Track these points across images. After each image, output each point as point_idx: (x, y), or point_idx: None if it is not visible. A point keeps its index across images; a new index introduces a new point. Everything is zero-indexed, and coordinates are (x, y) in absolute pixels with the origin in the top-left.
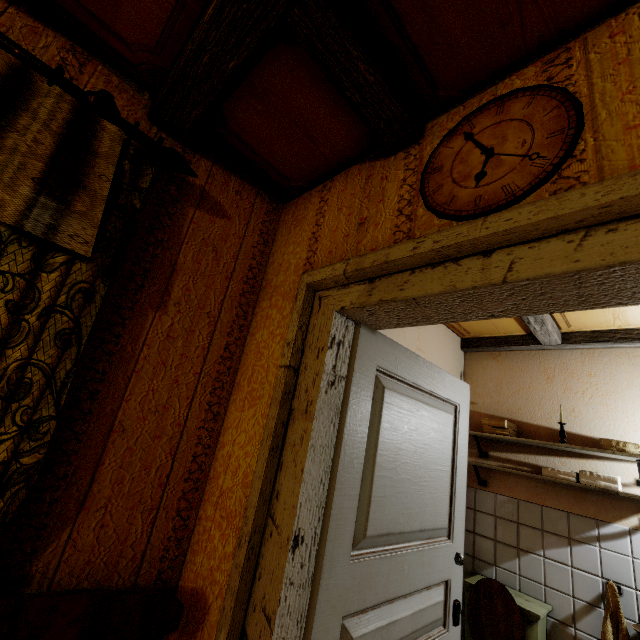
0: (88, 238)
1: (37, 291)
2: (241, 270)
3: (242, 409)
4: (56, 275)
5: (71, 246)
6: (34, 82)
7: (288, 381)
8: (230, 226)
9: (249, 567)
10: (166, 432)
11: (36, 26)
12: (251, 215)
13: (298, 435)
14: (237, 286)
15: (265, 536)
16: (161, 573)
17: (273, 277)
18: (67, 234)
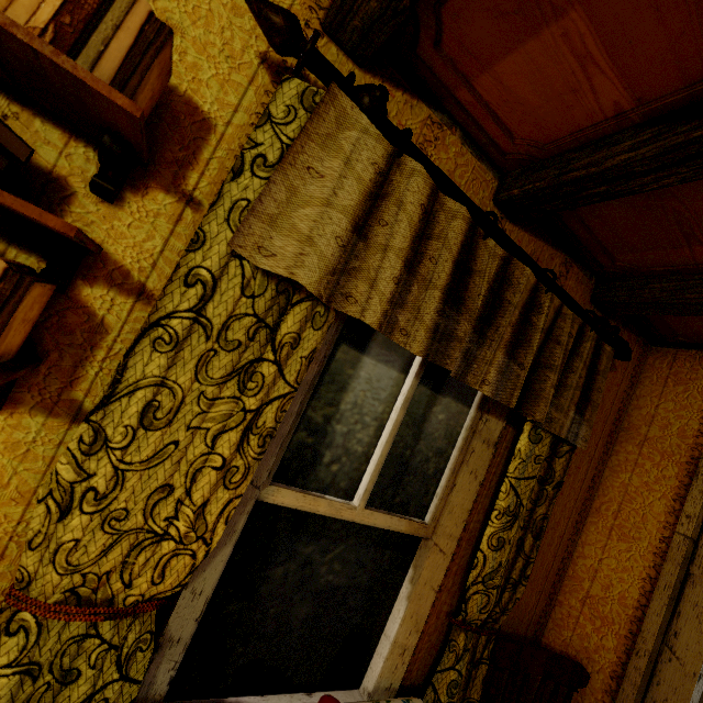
0: (586, 437)
1: (553, 470)
2: (613, 413)
3: (608, 536)
4: (563, 460)
5: (580, 445)
6: (584, 332)
7: (688, 549)
8: (614, 377)
9: (647, 673)
10: (554, 541)
11: (552, 252)
12: (628, 363)
13: (701, 599)
14: (608, 428)
15: (661, 658)
16: (536, 631)
17: (641, 424)
18: (580, 437)
